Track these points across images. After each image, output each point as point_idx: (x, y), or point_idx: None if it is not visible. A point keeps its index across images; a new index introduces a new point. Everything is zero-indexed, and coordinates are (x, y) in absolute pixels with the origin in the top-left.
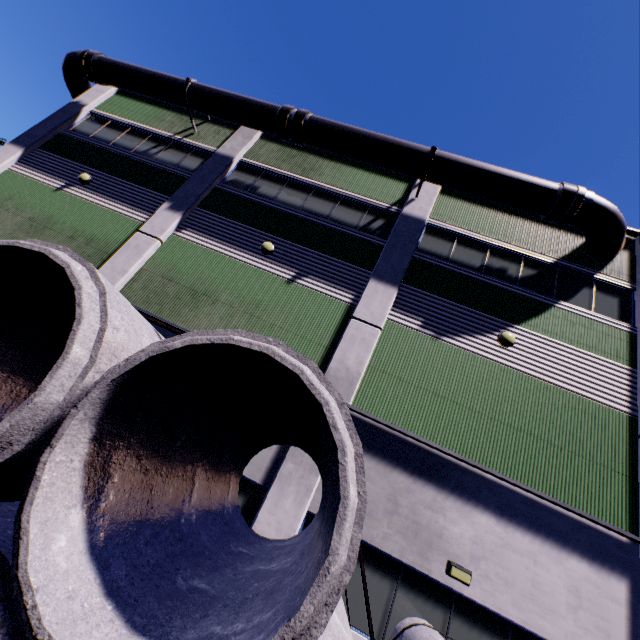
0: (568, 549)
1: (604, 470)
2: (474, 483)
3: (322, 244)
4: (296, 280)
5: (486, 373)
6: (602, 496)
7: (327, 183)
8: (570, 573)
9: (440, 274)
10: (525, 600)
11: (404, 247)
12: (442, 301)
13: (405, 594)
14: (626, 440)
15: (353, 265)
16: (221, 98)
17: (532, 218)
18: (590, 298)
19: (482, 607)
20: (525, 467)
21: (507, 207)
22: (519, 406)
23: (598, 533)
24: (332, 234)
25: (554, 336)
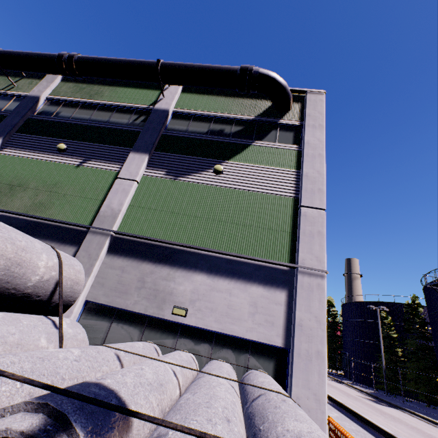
0: (251, 282)
1: (276, 232)
2: (195, 258)
3: (101, 139)
4: (83, 164)
5: (206, 193)
6: (274, 247)
7: (106, 100)
8: (252, 295)
9: (179, 141)
10: (223, 317)
11: (154, 129)
12: (180, 157)
13: (149, 333)
14: (291, 212)
15: (122, 147)
16: (18, 56)
17: (241, 96)
18: (276, 136)
19: (197, 328)
20: (227, 242)
21: (225, 92)
22: (226, 208)
23: (270, 269)
24: (108, 131)
25: (250, 162)
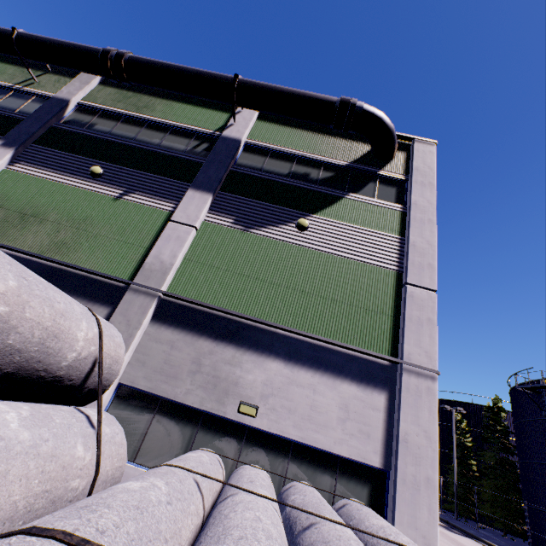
0: (342, 377)
1: (375, 314)
2: (269, 339)
3: (150, 166)
4: (123, 197)
5: (285, 253)
6: (372, 334)
7: (158, 117)
8: (342, 395)
9: (252, 181)
10: (304, 421)
11: (221, 162)
12: (253, 202)
13: (204, 436)
14: (393, 290)
15: (177, 180)
16: (47, 44)
17: (332, 133)
18: (374, 190)
19: (269, 434)
20: (312, 321)
21: (312, 127)
22: (310, 275)
23: (366, 361)
24: (160, 157)
25: (343, 220)
